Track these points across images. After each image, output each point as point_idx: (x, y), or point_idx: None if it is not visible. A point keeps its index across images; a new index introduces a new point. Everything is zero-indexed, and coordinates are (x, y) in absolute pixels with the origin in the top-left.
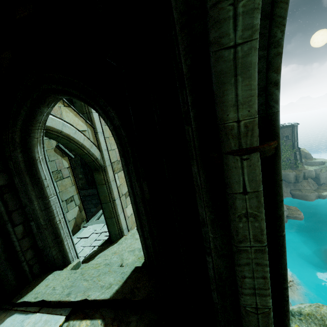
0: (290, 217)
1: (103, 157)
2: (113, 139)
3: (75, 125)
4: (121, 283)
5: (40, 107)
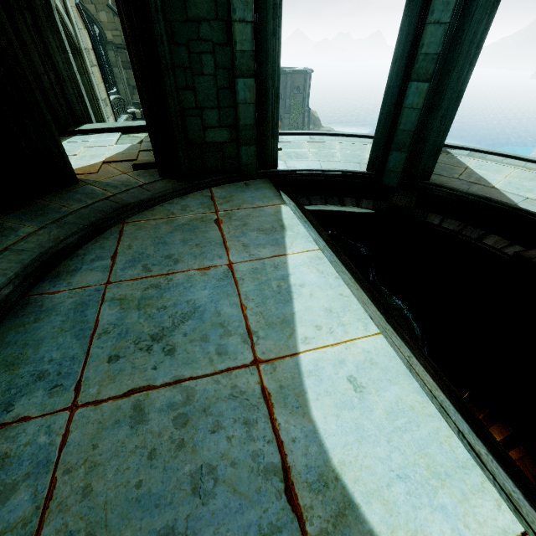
0: None
1: (77, 34)
2: (76, 12)
3: None
4: None
5: None
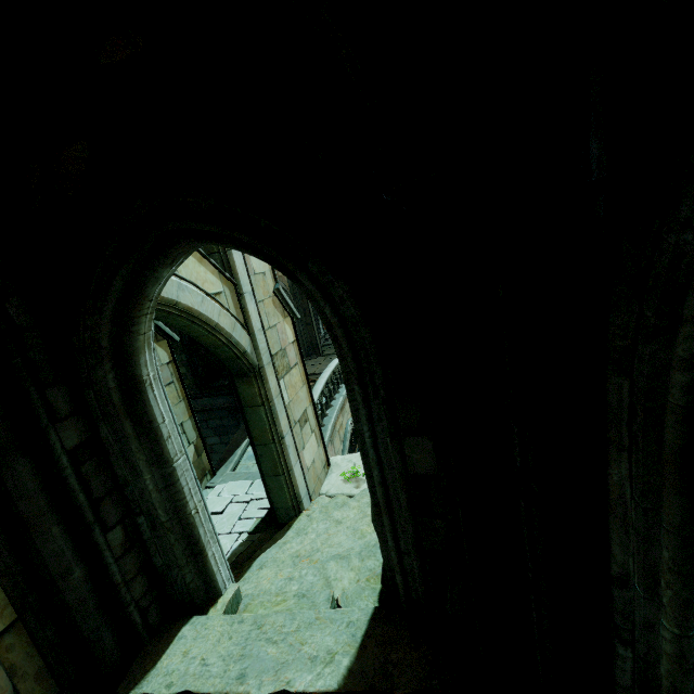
0: None
1: (257, 346)
2: (271, 303)
3: (200, 283)
4: (355, 651)
5: (154, 267)
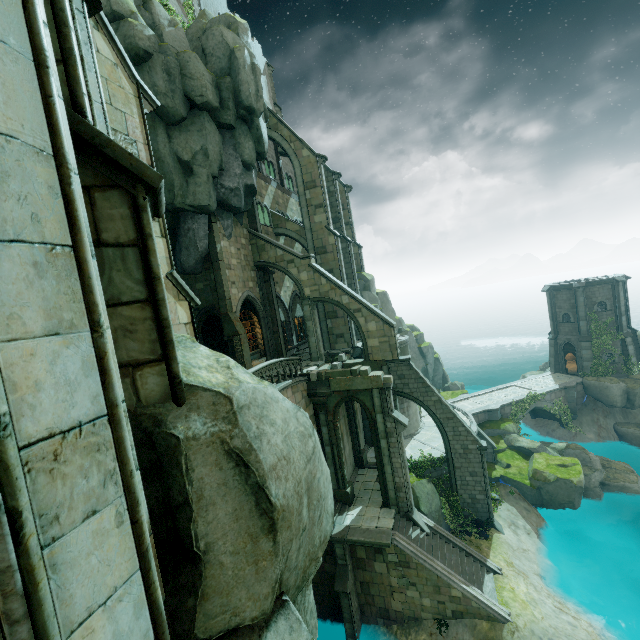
0: (610, 488)
1: None
2: None
3: None
4: None
5: None
